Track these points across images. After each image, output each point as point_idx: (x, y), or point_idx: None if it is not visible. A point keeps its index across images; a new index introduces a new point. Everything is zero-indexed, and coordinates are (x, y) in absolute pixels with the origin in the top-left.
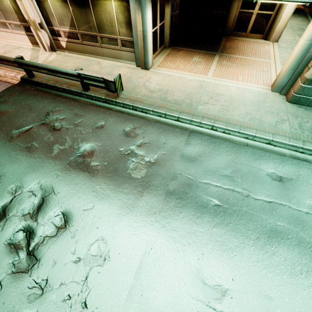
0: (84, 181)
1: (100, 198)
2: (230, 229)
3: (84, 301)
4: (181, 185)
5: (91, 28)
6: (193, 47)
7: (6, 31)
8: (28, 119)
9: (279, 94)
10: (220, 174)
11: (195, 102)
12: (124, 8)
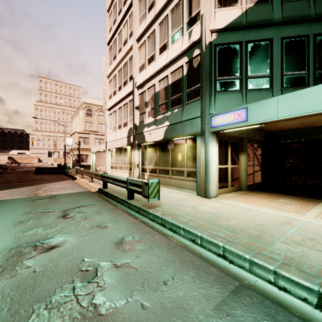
0: None
1: None
2: None
3: None
4: None
5: (167, 164)
6: (281, 193)
7: (121, 171)
8: (61, 206)
9: None
10: None
11: (270, 236)
12: (193, 147)
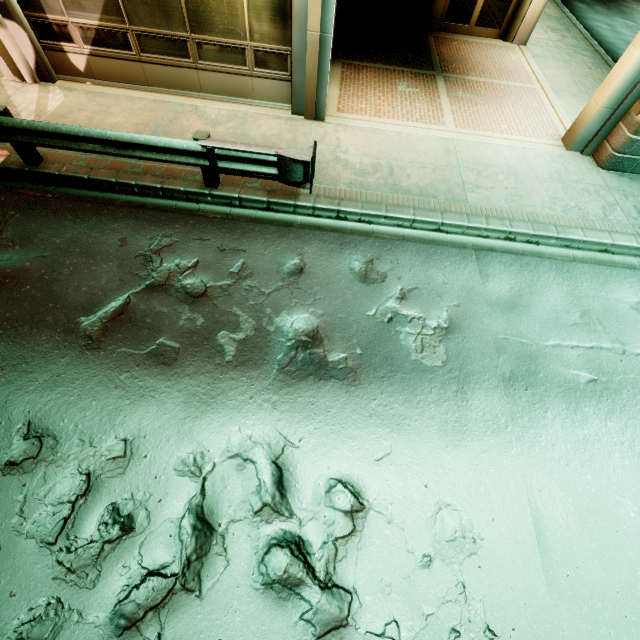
0: (338, 401)
1: (393, 426)
2: (630, 417)
3: (486, 627)
4: (518, 359)
5: (170, 19)
6: (383, 59)
7: None
8: (102, 282)
9: (580, 154)
10: (566, 324)
11: (456, 186)
12: None
